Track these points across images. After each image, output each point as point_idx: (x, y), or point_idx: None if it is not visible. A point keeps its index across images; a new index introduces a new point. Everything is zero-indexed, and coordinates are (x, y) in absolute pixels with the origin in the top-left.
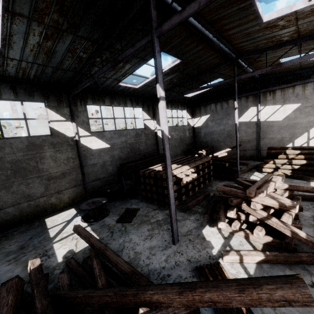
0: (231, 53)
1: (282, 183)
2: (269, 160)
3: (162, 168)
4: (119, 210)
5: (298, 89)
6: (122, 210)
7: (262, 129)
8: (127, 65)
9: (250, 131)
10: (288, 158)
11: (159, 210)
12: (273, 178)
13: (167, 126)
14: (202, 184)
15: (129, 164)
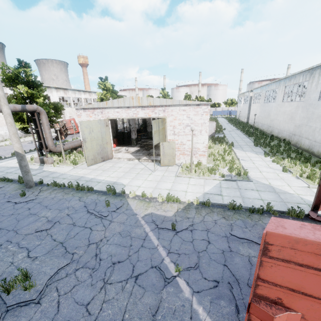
0: None
1: None
2: None
3: None
4: None
5: None
6: None
7: None
8: None
9: None
10: None
11: None
12: None
13: None
14: None
15: None
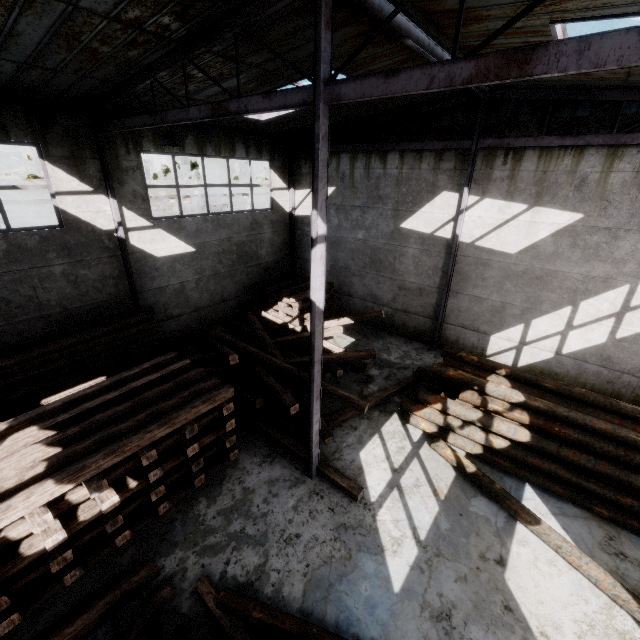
0: None
1: None
2: (432, 399)
3: None
4: None
5: (592, 162)
6: None
7: (459, 267)
8: None
9: (429, 265)
10: (486, 408)
11: None
12: None
13: None
14: (169, 502)
15: None
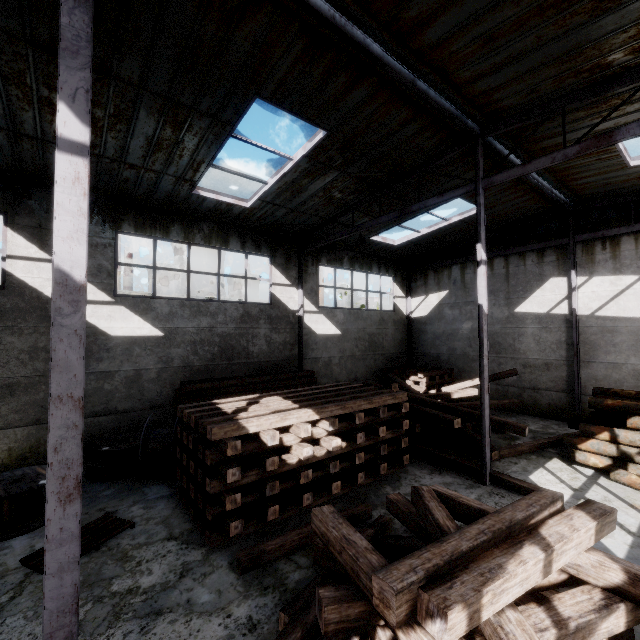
0: (463, 118)
1: (595, 555)
2: (596, 428)
3: (239, 407)
4: (88, 515)
5: None
6: (91, 518)
7: (583, 337)
8: (188, 139)
9: (551, 340)
10: None
11: (178, 544)
12: (551, 522)
13: (84, 249)
14: (364, 474)
15: (195, 385)
